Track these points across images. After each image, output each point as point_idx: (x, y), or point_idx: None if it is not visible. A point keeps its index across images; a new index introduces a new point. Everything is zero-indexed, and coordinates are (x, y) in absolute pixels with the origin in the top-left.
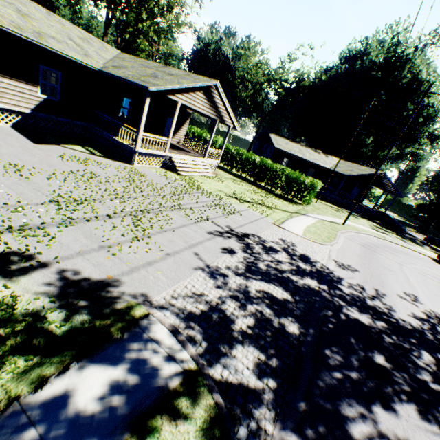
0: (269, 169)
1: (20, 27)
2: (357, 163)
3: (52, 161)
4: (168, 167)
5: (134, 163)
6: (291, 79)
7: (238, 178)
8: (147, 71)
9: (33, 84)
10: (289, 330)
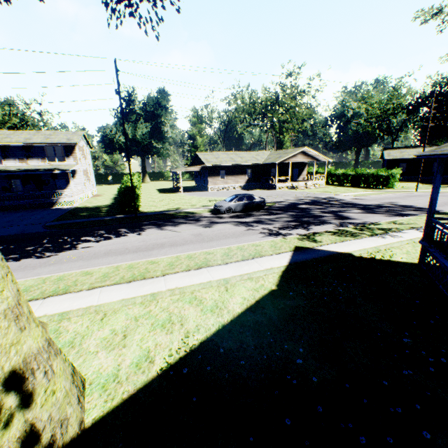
0: (361, 175)
1: (242, 162)
2: None
3: (252, 193)
4: (292, 189)
5: (276, 189)
6: (405, 101)
7: (341, 186)
8: (277, 156)
9: (245, 175)
10: (299, 202)
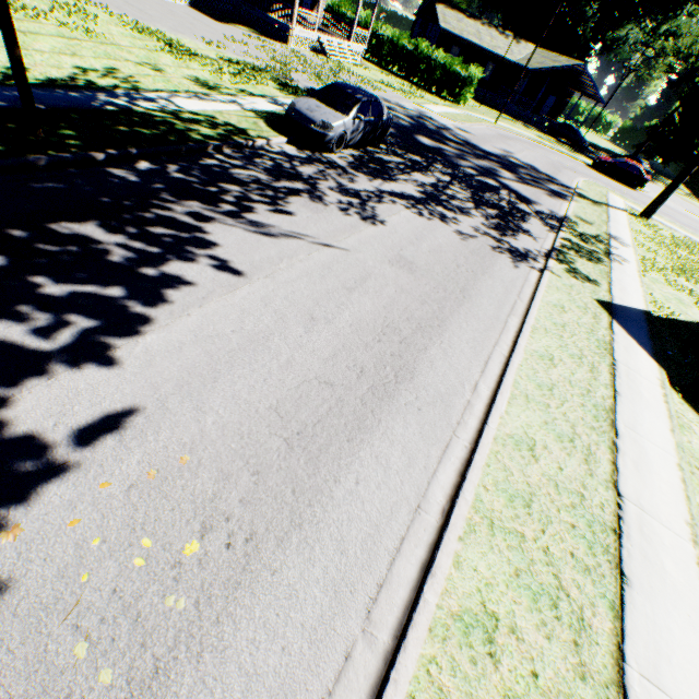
0: (424, 58)
1: None
2: (574, 57)
3: (244, 39)
4: (316, 52)
5: (290, 44)
6: None
7: (387, 72)
8: None
9: None
10: (403, 124)
